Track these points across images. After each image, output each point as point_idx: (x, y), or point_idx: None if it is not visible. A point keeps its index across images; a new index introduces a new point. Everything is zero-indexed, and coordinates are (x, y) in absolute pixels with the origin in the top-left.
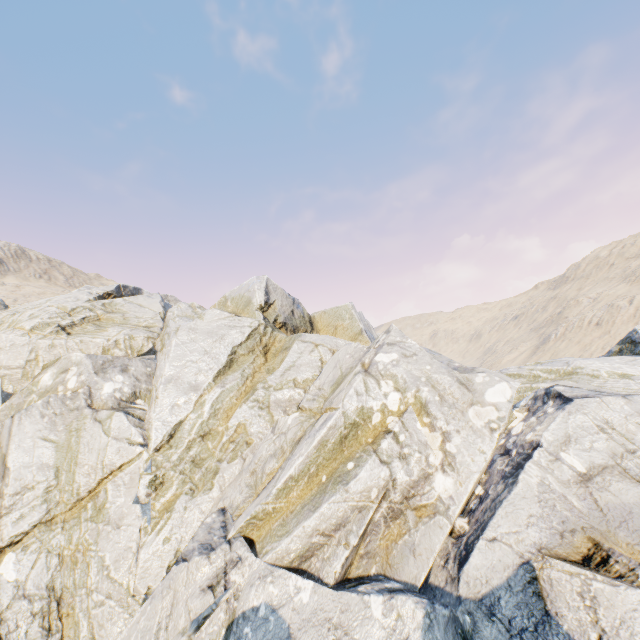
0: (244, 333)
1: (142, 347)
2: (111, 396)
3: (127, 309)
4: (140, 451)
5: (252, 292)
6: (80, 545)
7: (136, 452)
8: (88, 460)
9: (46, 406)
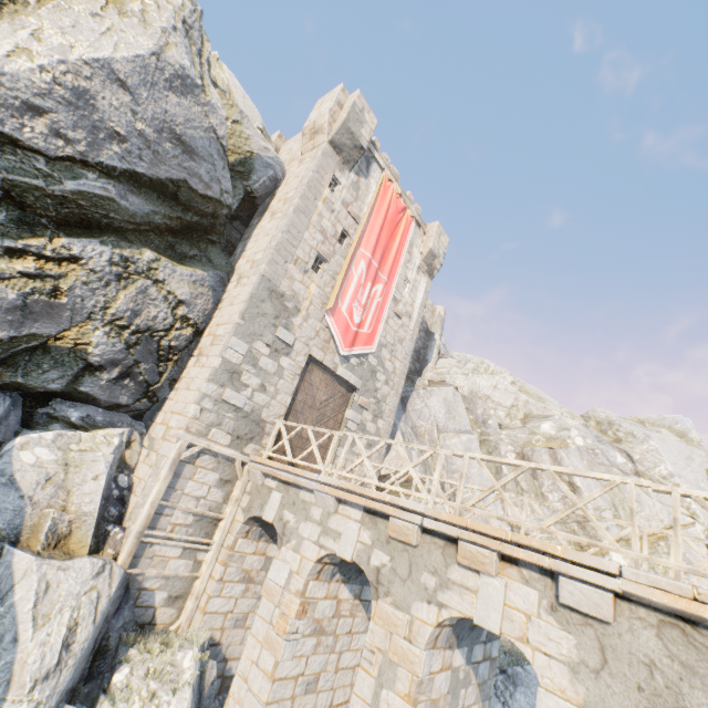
0: (706, 461)
1: None
2: (625, 466)
3: (529, 389)
4: (691, 521)
5: (684, 428)
6: (667, 569)
7: (687, 520)
8: (641, 508)
9: (579, 452)
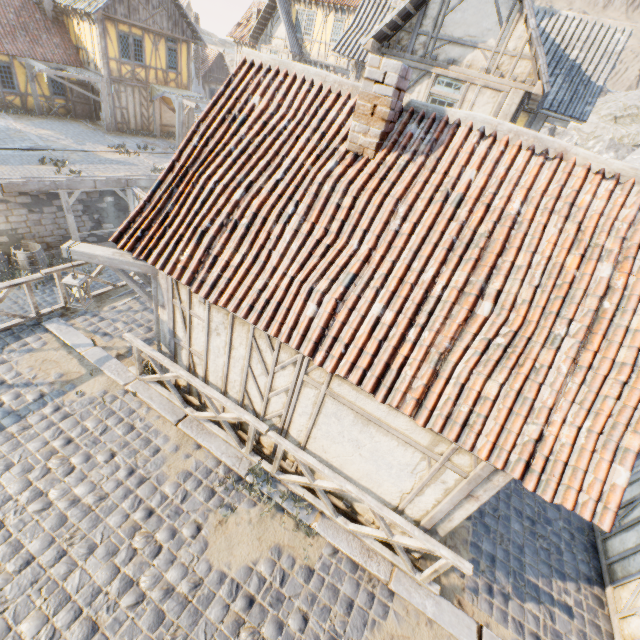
0: None
1: (638, 141)
2: None
3: None
4: None
5: None
6: None
7: None
8: None
9: None
